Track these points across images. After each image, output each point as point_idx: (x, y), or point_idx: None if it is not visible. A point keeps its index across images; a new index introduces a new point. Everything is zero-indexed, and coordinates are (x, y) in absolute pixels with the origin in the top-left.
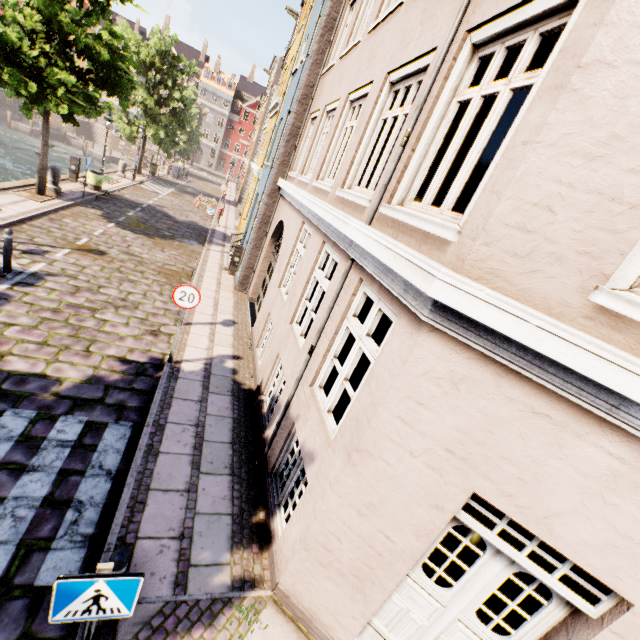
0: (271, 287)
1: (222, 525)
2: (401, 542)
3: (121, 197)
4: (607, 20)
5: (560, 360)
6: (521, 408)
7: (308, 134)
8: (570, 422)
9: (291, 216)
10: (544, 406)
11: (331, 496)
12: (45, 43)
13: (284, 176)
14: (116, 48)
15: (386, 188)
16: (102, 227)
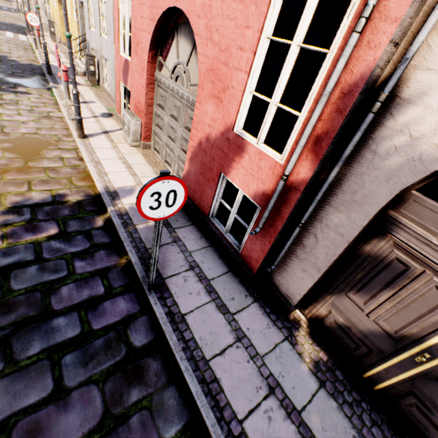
0: None
1: None
2: None
3: None
4: None
5: None
6: None
7: None
8: None
9: None
10: None
11: None
12: None
13: None
14: None
15: None
16: None
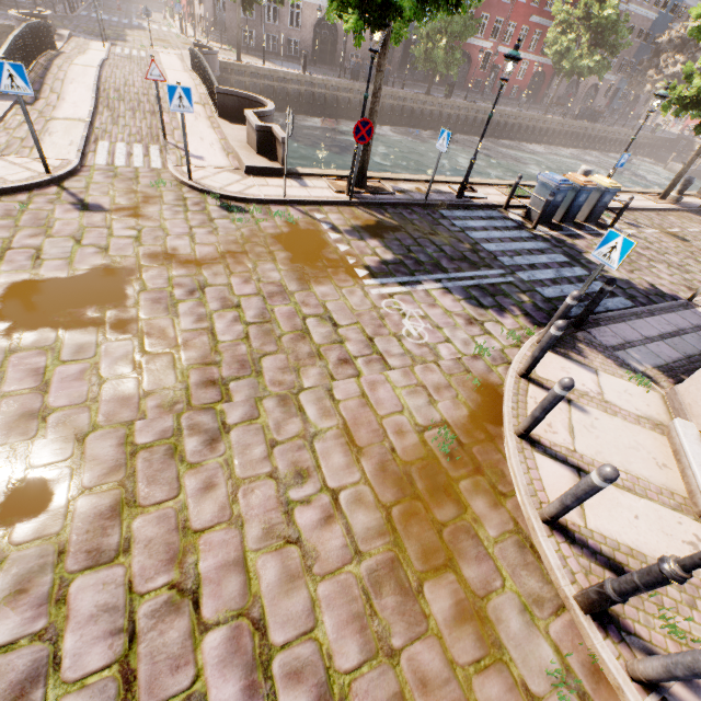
0: None
1: (656, 359)
2: None
3: None
4: None
5: None
6: None
7: None
8: None
9: None
10: None
11: None
12: None
13: None
14: None
15: None
16: (699, 228)
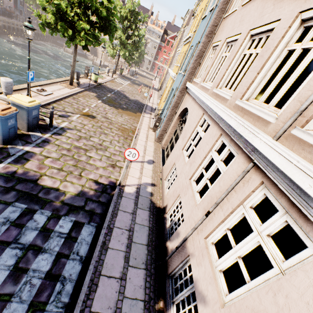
0: (176, 147)
1: (138, 308)
2: None
3: (105, 86)
4: None
5: None
6: None
7: (209, 56)
8: None
9: (194, 107)
10: None
11: None
12: (77, 8)
13: (190, 80)
14: (109, 9)
15: (301, 113)
16: (95, 102)
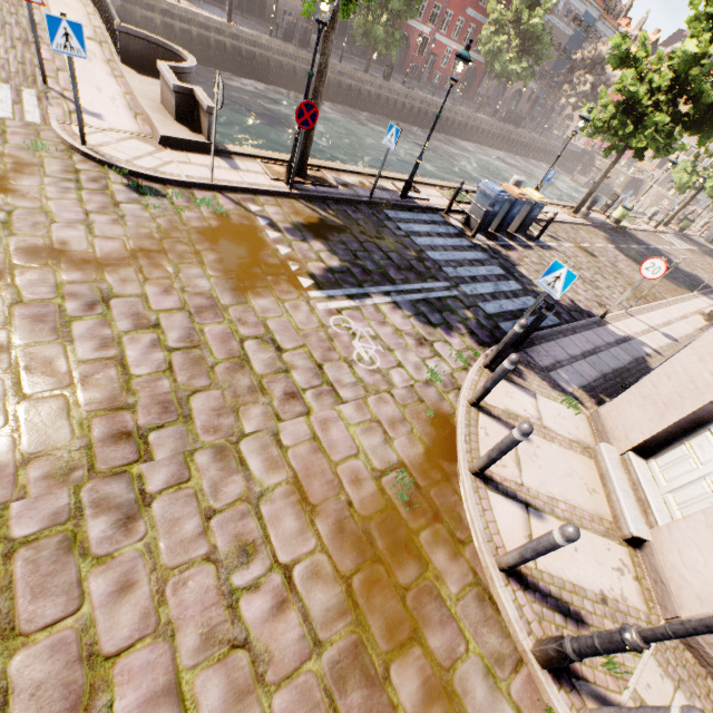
0: None
1: (580, 379)
2: None
3: (632, 235)
4: None
5: None
6: None
7: None
8: None
9: None
10: None
11: (684, 349)
12: (662, 95)
13: None
14: None
15: None
16: (603, 244)
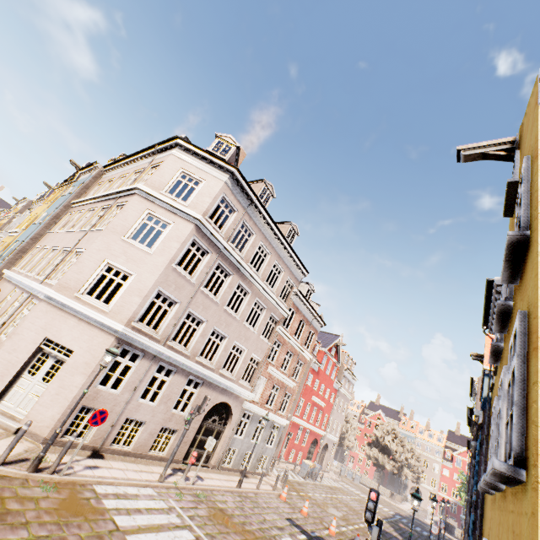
0: None
1: None
2: (22, 357)
3: None
4: (82, 257)
5: (65, 303)
6: (60, 315)
7: (33, 253)
8: (69, 317)
9: (8, 286)
10: (65, 314)
11: (0, 351)
12: None
13: (9, 268)
14: None
15: (49, 276)
16: None
